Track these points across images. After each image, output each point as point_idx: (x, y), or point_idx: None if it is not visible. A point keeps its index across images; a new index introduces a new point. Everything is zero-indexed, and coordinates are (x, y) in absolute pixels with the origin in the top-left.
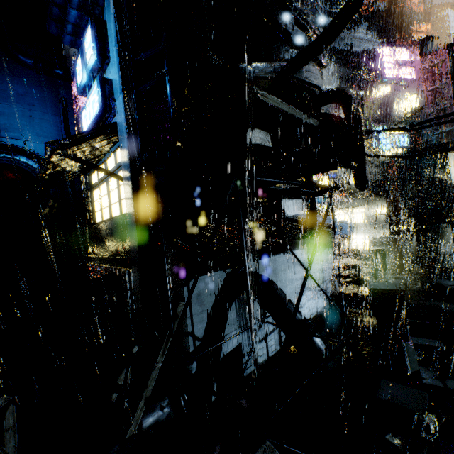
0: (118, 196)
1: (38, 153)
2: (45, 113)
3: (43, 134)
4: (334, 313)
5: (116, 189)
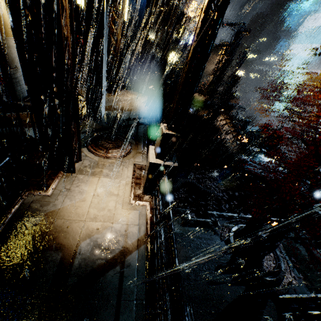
0: None
1: None
2: None
3: None
4: None
5: None
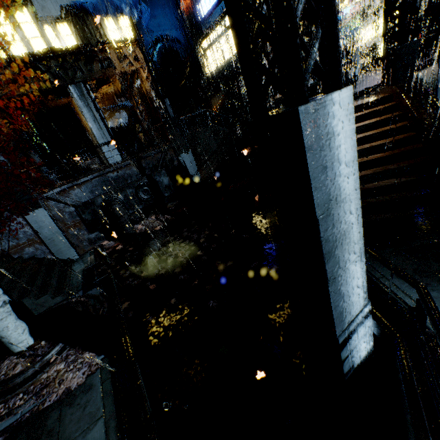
0: (229, 45)
1: (175, 36)
2: (170, 8)
3: (173, 23)
4: None
5: (227, 42)
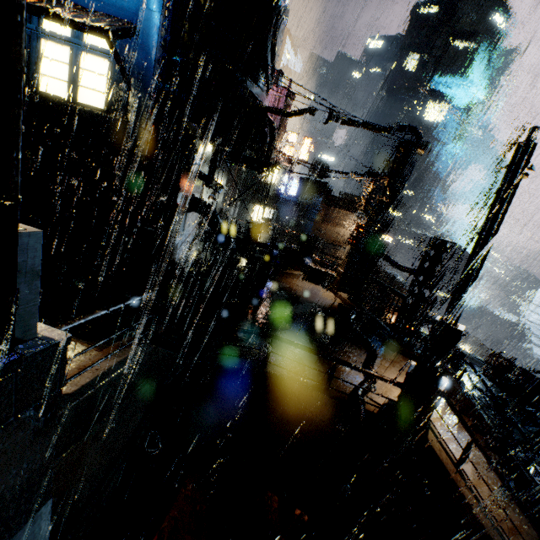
0: (68, 75)
1: None
2: None
3: None
4: (197, 243)
5: (66, 65)
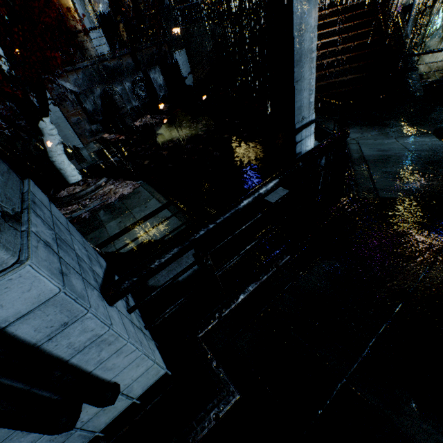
0: None
1: None
2: None
3: None
4: None
5: None
